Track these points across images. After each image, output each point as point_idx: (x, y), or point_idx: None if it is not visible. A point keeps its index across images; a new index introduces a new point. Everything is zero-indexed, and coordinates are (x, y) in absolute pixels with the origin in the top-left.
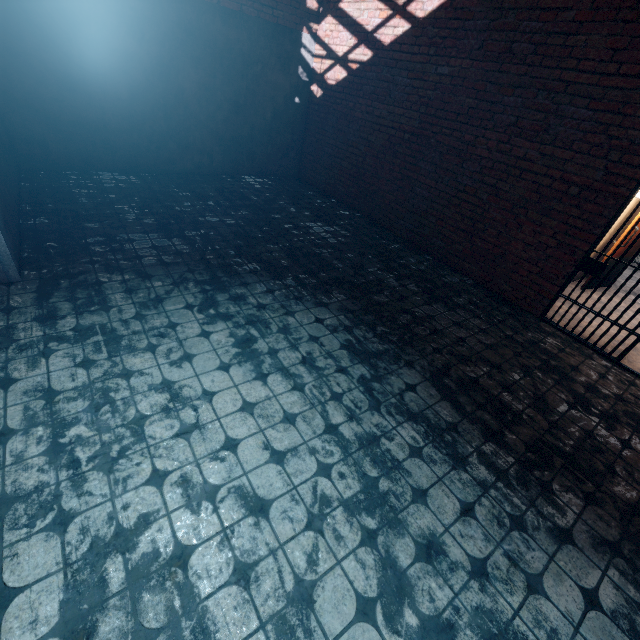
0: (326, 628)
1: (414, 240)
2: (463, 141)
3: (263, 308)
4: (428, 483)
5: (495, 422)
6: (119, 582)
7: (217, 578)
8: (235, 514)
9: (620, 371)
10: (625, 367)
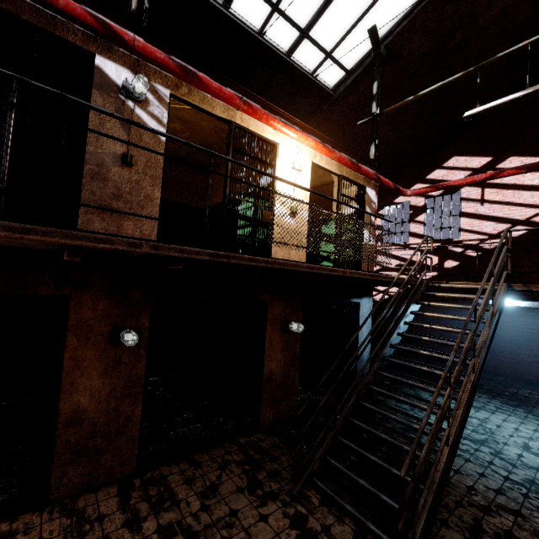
0: None
1: None
2: None
3: None
4: None
5: None
6: None
7: None
8: None
9: None
10: None
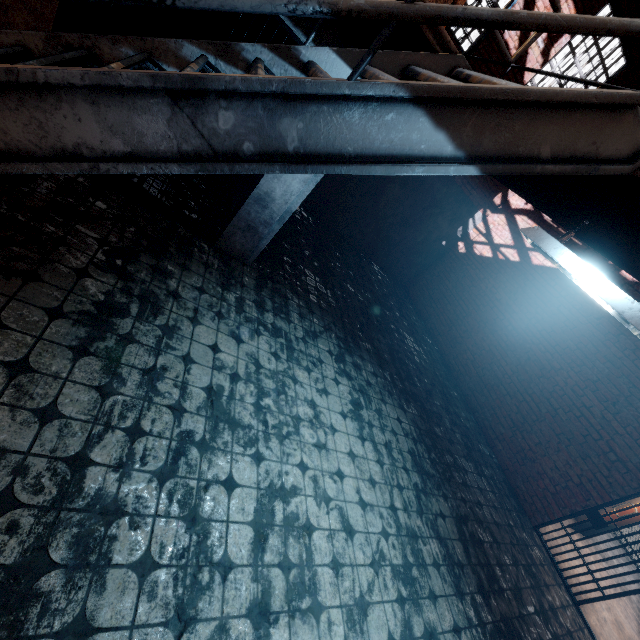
0: (371, 636)
1: (469, 398)
2: (550, 363)
3: (370, 385)
4: (439, 592)
5: (487, 583)
6: (280, 519)
7: (324, 557)
8: (337, 524)
9: (576, 613)
10: (581, 613)
